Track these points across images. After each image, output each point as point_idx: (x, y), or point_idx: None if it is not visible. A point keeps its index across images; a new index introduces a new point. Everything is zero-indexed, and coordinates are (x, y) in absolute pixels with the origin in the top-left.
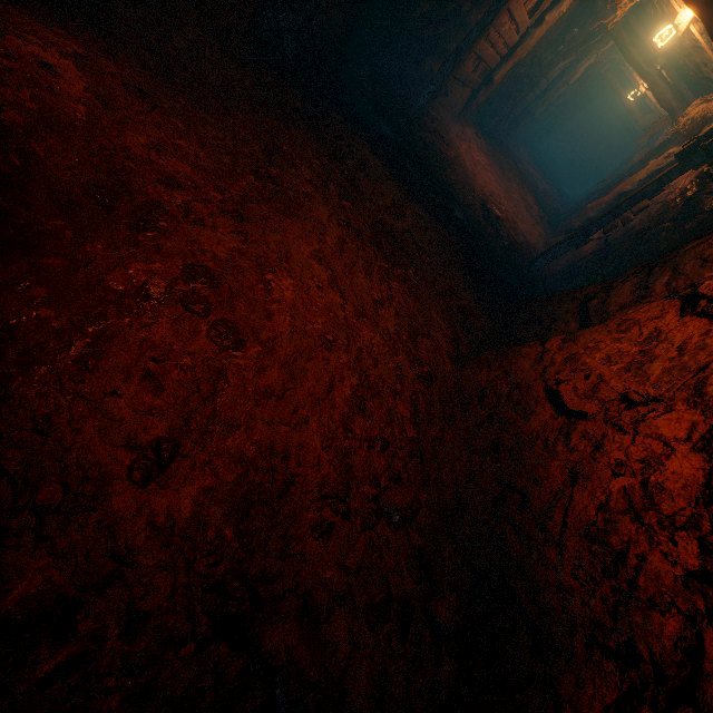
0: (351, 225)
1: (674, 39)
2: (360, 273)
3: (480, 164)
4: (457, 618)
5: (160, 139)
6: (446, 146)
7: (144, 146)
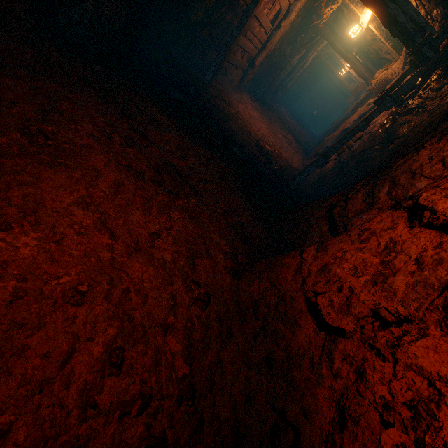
0: (133, 168)
1: (360, 36)
2: (137, 210)
3: (255, 117)
4: None
5: None
6: (227, 106)
7: None
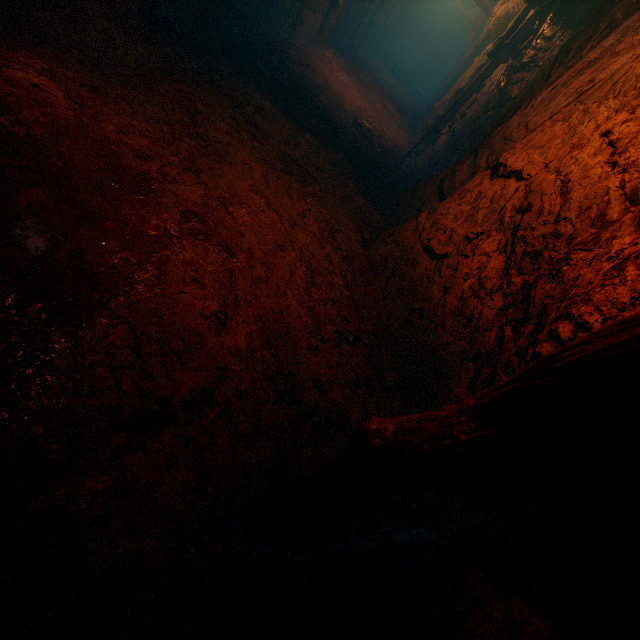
0: (266, 161)
1: None
2: (284, 196)
3: (344, 83)
4: (397, 381)
5: (121, 124)
6: (313, 74)
7: (114, 132)
